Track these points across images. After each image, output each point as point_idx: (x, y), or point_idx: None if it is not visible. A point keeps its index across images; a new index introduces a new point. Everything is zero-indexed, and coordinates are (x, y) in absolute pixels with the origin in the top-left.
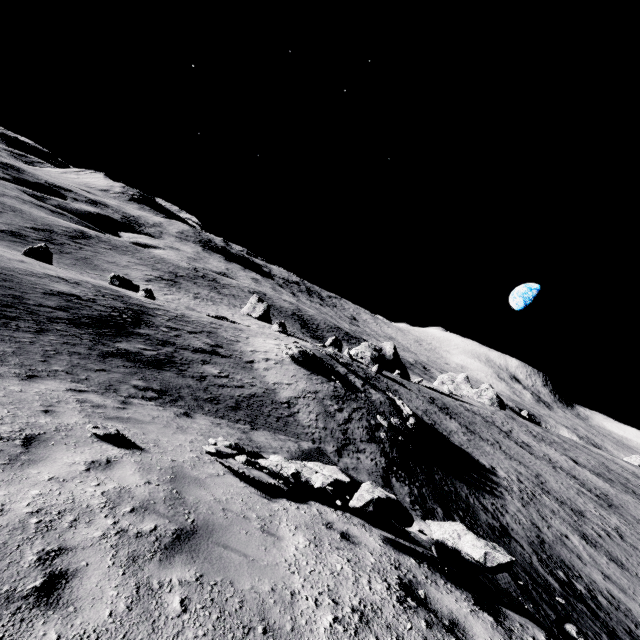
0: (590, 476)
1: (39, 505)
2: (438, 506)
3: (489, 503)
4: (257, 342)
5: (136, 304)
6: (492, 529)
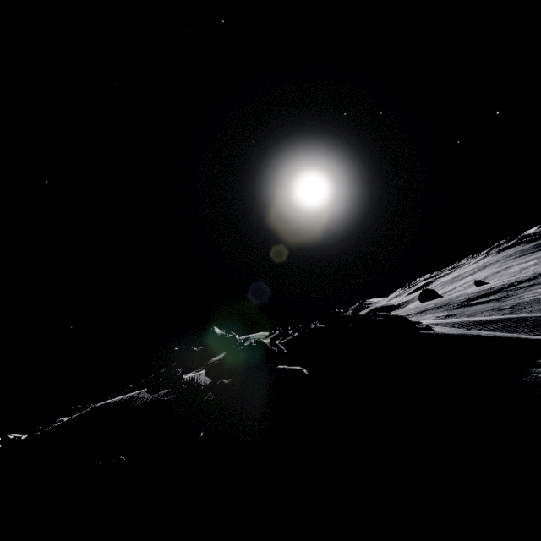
0: None
1: None
2: None
3: None
4: None
5: None
6: None
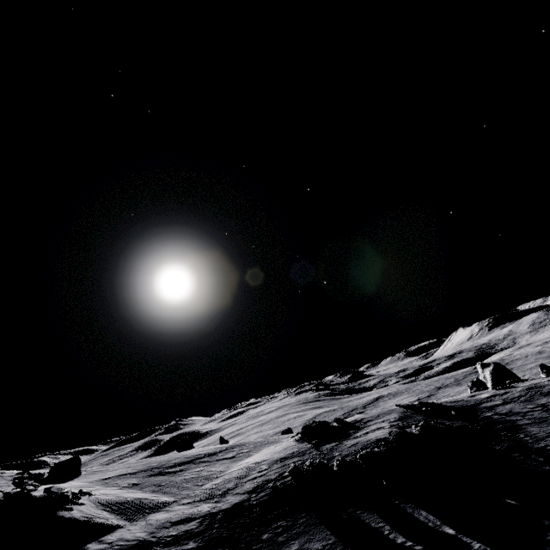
0: None
1: None
2: (198, 544)
3: None
4: None
5: (240, 445)
6: None
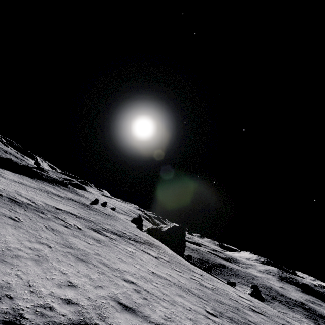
0: (56, 261)
1: None
2: None
3: None
4: None
5: None
6: None
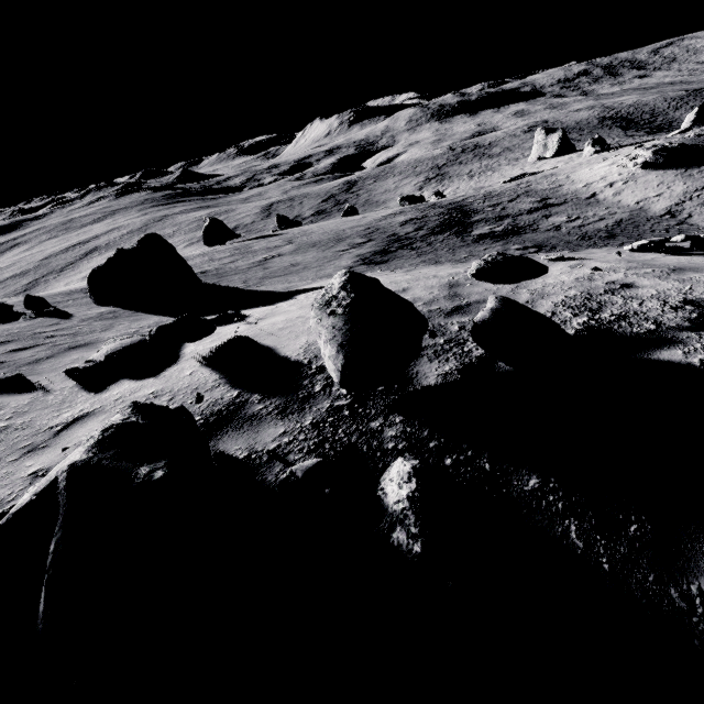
0: None
1: (573, 278)
2: None
3: None
4: (582, 175)
5: (448, 204)
6: None
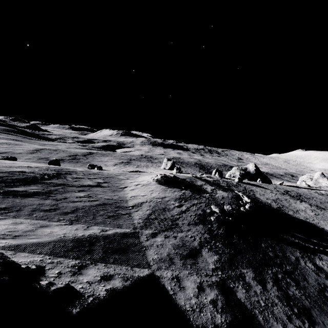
0: None
1: None
2: (250, 270)
3: (326, 264)
4: (142, 178)
5: (67, 171)
6: (320, 289)
